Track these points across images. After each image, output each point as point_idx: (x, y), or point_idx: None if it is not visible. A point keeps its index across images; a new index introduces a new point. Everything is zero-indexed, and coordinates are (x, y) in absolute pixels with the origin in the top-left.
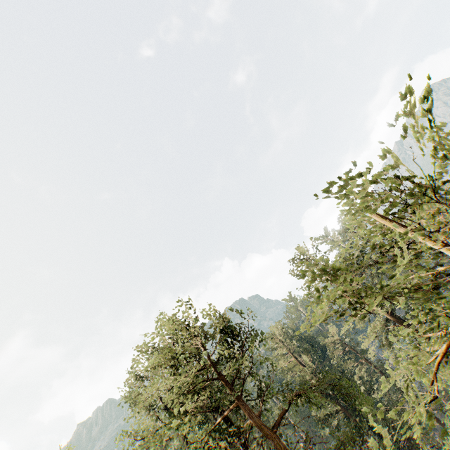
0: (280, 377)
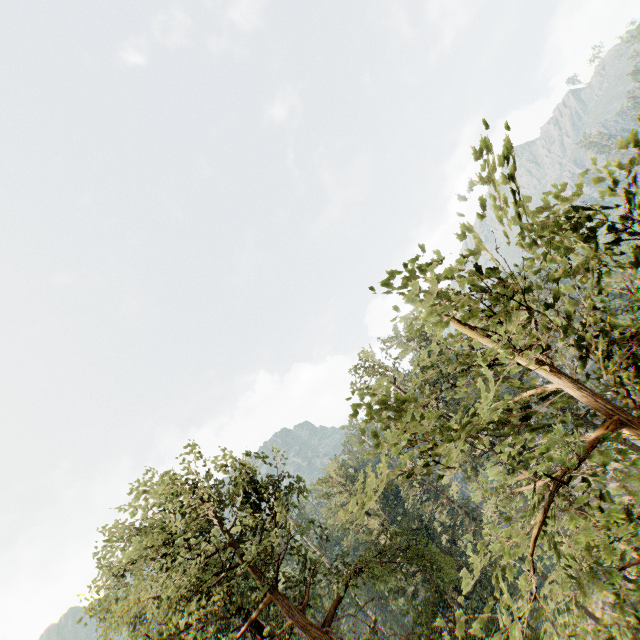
0: (339, 537)
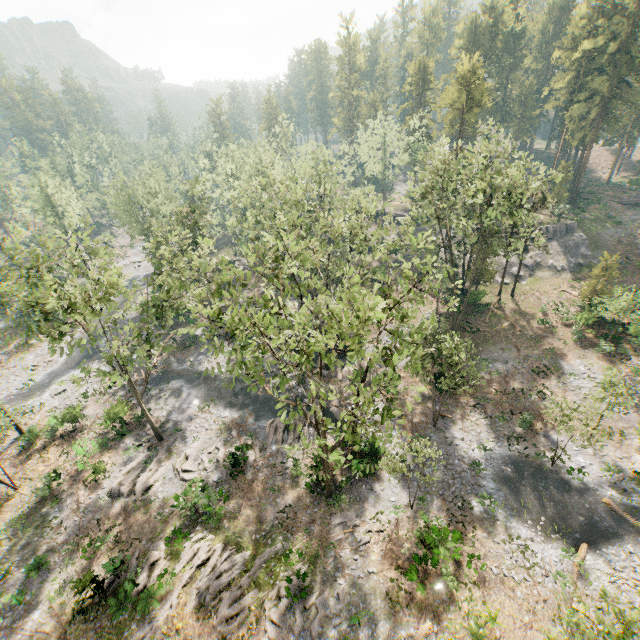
0: None
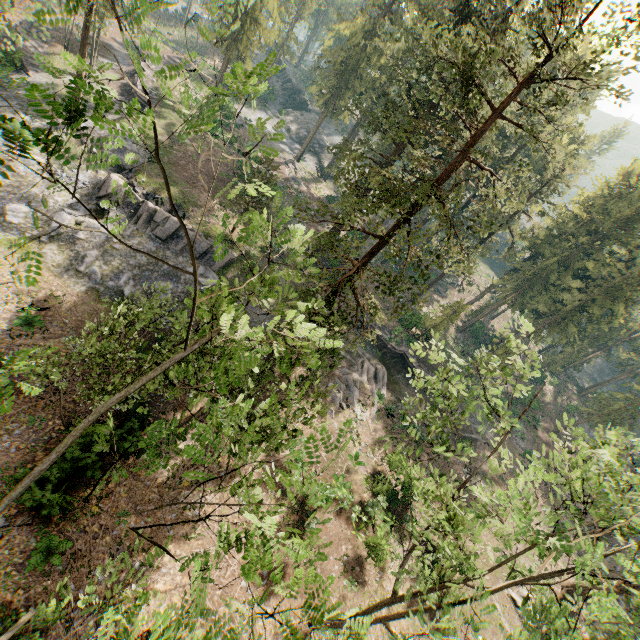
0: None
